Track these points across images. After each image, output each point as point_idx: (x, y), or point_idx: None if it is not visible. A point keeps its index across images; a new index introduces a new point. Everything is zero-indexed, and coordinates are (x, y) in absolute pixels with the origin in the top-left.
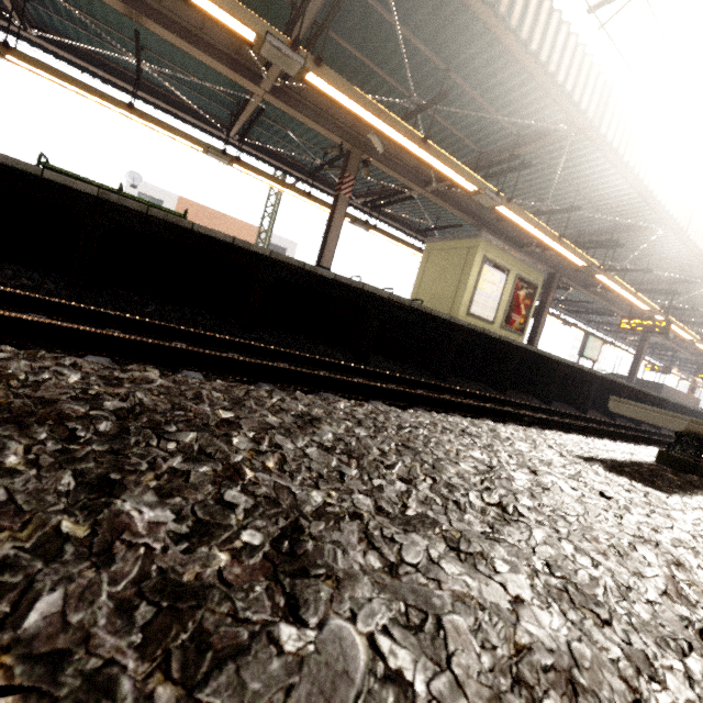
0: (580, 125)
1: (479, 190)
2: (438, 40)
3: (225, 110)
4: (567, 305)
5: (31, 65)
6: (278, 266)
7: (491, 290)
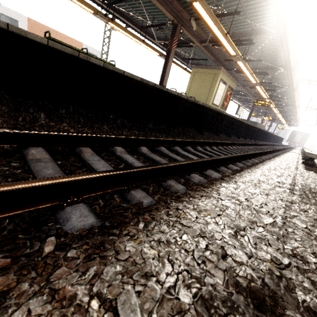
0: (280, 32)
1: (236, 55)
2: None
3: None
4: None
5: None
6: (186, 101)
7: (220, 93)
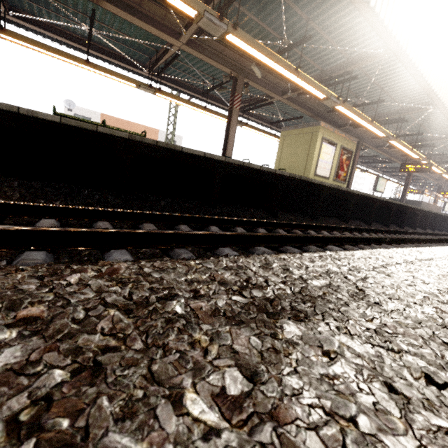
0: (393, 49)
1: (327, 97)
2: (304, 0)
3: (146, 55)
4: (361, 159)
5: (19, 40)
6: (227, 166)
7: (327, 158)
